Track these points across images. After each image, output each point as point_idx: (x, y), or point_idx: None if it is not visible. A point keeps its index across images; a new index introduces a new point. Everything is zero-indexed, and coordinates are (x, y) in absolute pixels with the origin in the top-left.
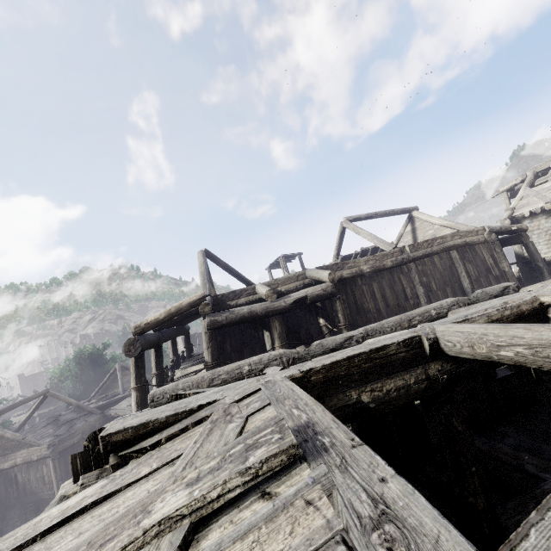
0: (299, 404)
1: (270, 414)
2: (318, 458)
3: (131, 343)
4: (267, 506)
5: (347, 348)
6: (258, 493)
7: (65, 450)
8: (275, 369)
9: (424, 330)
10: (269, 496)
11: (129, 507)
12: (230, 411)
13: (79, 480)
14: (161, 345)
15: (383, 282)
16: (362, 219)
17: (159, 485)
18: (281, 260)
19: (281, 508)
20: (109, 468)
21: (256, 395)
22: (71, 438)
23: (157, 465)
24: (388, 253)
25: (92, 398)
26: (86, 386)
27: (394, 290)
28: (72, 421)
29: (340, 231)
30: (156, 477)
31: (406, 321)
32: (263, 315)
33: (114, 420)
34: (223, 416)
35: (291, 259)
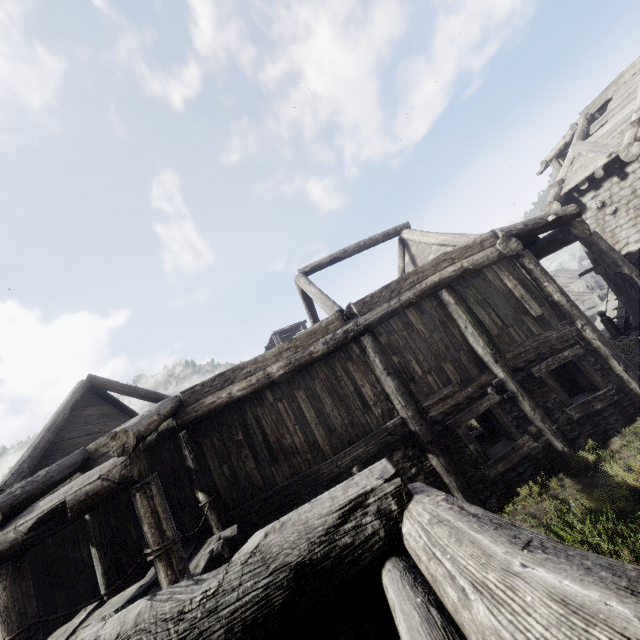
0: None
1: None
2: None
3: None
4: None
5: None
6: None
7: None
8: None
9: None
10: None
11: None
12: None
13: None
14: None
15: (316, 386)
16: (327, 265)
17: None
18: (274, 339)
19: None
20: None
21: None
22: None
23: None
24: (317, 328)
25: None
26: None
27: (340, 396)
28: None
29: (299, 291)
30: None
31: None
32: None
33: None
34: None
35: (294, 332)
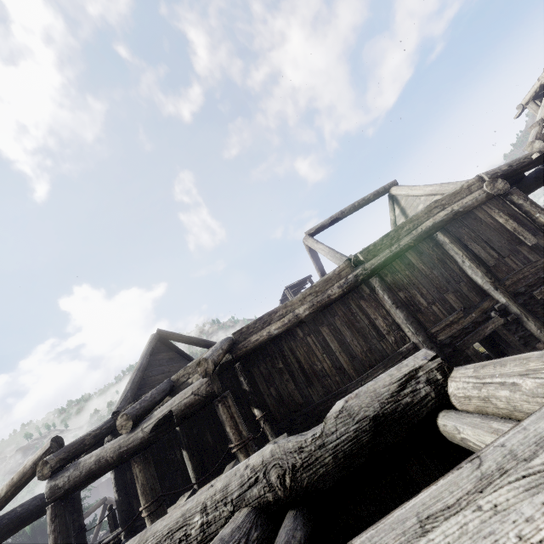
0: None
1: None
2: None
3: None
4: None
5: None
6: None
7: None
8: None
9: None
10: None
11: None
12: None
13: None
14: (75, 495)
15: (336, 322)
16: (328, 226)
17: None
18: (287, 293)
19: None
20: None
21: None
22: None
23: None
24: (332, 276)
25: None
26: None
27: (357, 329)
28: None
29: (307, 250)
30: None
31: None
32: (115, 461)
33: None
34: None
35: (302, 286)
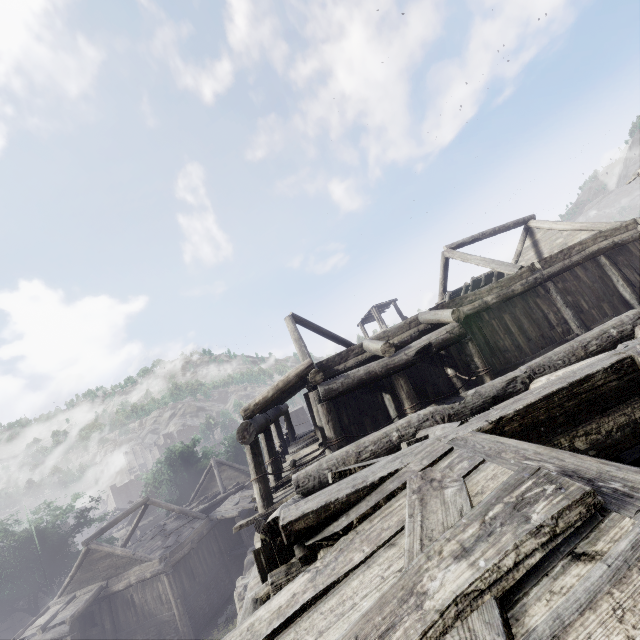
0: (526, 454)
1: (496, 471)
2: (625, 505)
3: (244, 428)
4: (598, 567)
5: (512, 393)
6: (566, 556)
7: (177, 563)
8: (448, 426)
9: (633, 348)
10: (589, 556)
11: (381, 593)
12: (431, 477)
13: (268, 579)
14: (269, 428)
15: (516, 312)
16: (467, 244)
17: (392, 568)
18: (373, 312)
19: (626, 566)
20: (296, 562)
21: (453, 455)
22: (181, 549)
23: (370, 548)
24: (515, 276)
25: (191, 502)
26: (182, 490)
27: (533, 319)
28: (179, 529)
29: (442, 263)
30: (379, 561)
31: (580, 348)
32: (383, 374)
33: (279, 509)
34: (425, 483)
35: (385, 308)
